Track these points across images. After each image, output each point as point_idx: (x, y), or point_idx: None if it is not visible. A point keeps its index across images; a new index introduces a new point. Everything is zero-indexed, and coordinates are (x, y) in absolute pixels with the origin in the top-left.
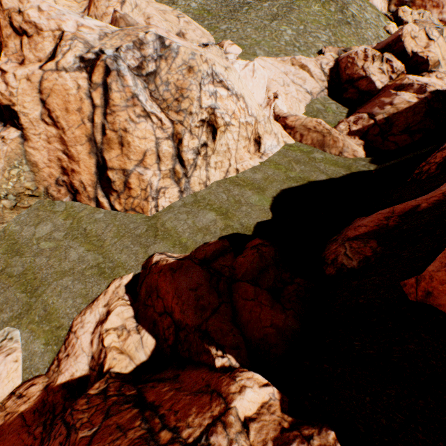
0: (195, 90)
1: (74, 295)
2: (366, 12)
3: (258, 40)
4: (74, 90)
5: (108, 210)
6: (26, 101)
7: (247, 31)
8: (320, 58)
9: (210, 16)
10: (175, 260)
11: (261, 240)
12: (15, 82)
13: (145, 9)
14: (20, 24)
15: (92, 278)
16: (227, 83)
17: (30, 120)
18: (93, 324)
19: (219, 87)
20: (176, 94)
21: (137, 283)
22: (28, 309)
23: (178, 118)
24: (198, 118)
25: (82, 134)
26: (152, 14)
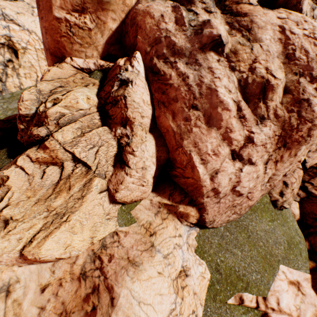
0: None
1: None
2: None
3: None
4: None
5: None
6: None
7: None
8: None
9: None
10: None
11: None
12: None
13: None
14: None
15: None
16: (18, 22)
17: None
18: None
19: (11, 23)
20: None
21: None
22: None
23: None
24: None
25: None
26: None
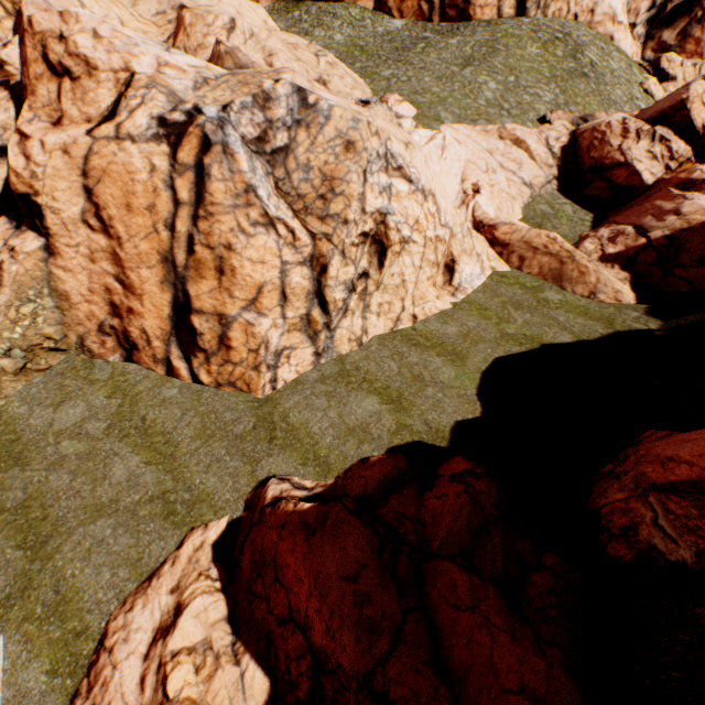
0: (355, 182)
1: (114, 561)
2: (611, 60)
3: (442, 96)
4: (143, 174)
5: (186, 382)
6: (58, 188)
7: (425, 81)
8: (546, 129)
9: (365, 55)
10: (312, 506)
11: (468, 463)
12: (42, 155)
13: (265, 41)
14: (60, 58)
15: (150, 523)
16: (409, 170)
17: (62, 222)
18: (146, 634)
19: (395, 177)
20: (322, 187)
21: (235, 539)
22: (24, 587)
23: (323, 229)
24: (357, 230)
25: (152, 249)
26: (277, 50)
